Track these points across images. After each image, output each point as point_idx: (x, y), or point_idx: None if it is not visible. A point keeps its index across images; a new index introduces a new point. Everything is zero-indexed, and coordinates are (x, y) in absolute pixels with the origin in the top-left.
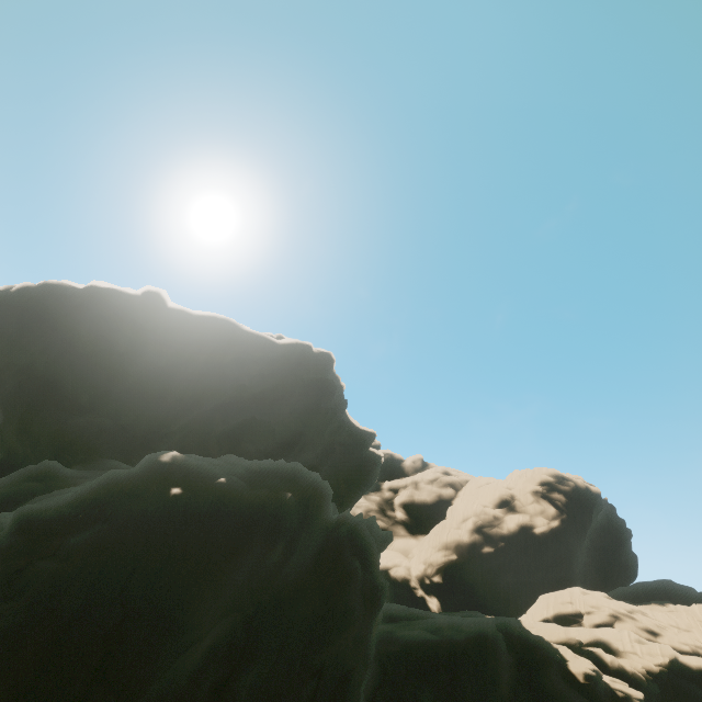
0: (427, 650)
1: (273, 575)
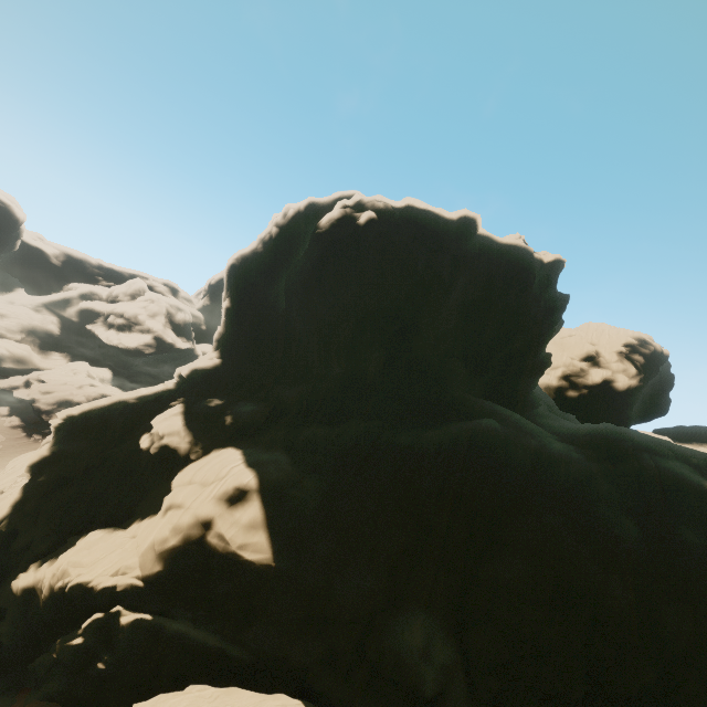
0: None
1: None
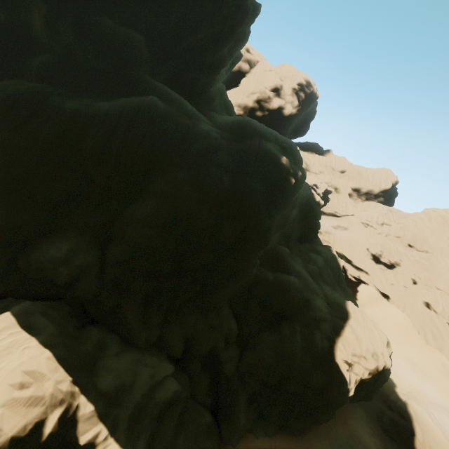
0: None
1: None
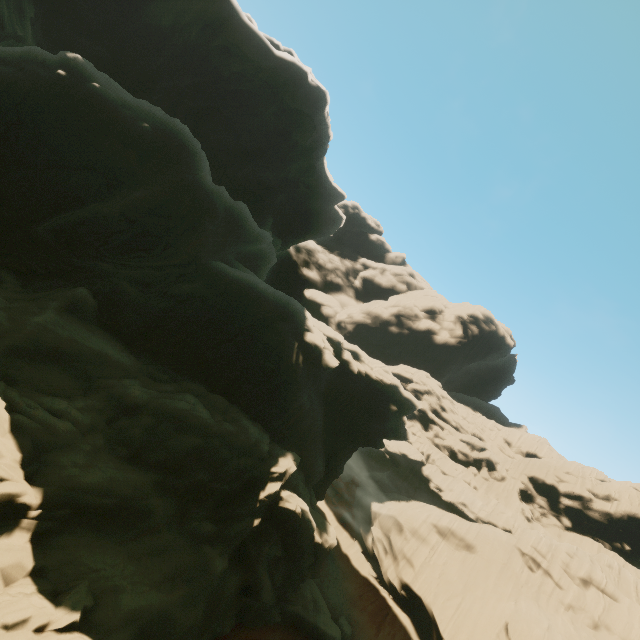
0: (221, 271)
1: (130, 171)
